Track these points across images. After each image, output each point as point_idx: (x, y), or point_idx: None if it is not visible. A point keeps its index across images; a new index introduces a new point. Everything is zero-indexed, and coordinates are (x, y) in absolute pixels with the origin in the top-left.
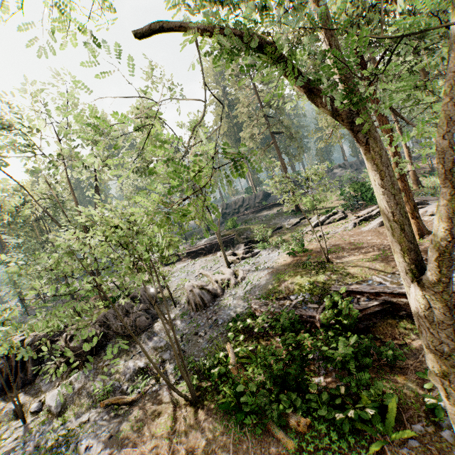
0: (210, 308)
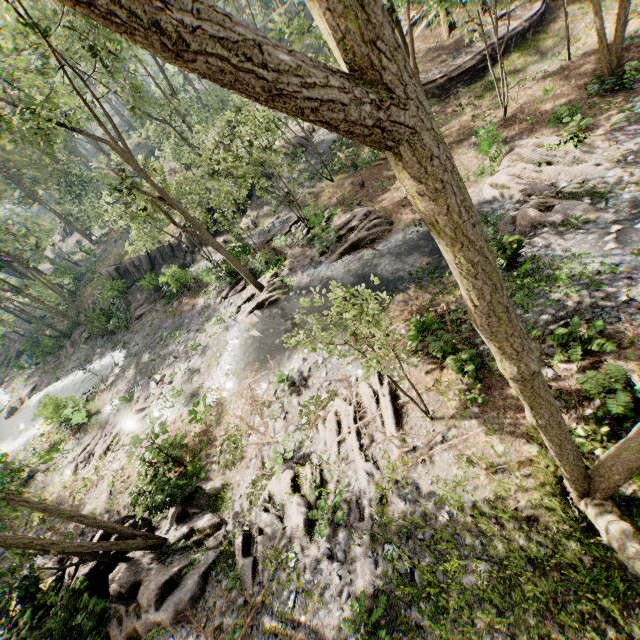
0: (309, 150)
